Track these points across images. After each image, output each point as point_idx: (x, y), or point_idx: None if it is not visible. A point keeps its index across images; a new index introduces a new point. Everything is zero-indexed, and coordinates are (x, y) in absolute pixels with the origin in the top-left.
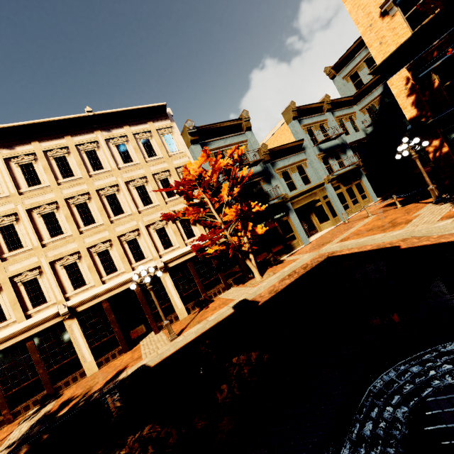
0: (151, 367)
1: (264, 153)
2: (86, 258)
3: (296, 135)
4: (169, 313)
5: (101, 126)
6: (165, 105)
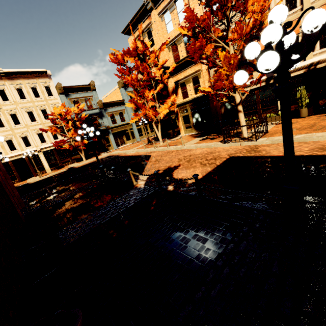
0: (30, 183)
1: (100, 104)
2: (0, 142)
3: (122, 96)
4: (42, 169)
5: (7, 77)
6: (46, 71)
